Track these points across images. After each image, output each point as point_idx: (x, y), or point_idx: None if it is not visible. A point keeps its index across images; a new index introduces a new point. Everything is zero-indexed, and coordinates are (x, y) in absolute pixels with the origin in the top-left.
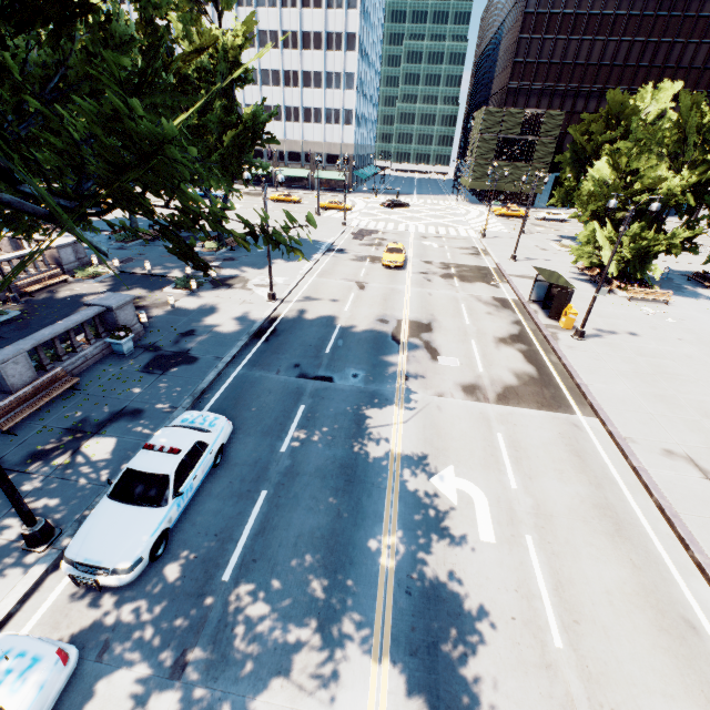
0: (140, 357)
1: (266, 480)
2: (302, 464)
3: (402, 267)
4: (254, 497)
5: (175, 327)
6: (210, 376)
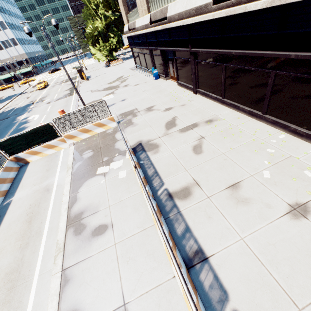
0: None
1: None
2: None
3: (46, 88)
4: None
5: None
6: None
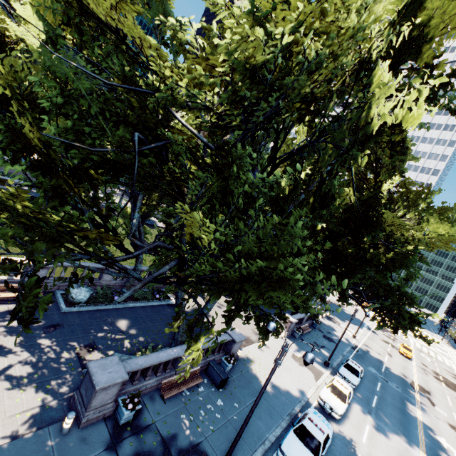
0: (319, 332)
1: (375, 394)
2: (385, 398)
3: (409, 358)
4: (373, 395)
5: (324, 328)
6: (344, 352)
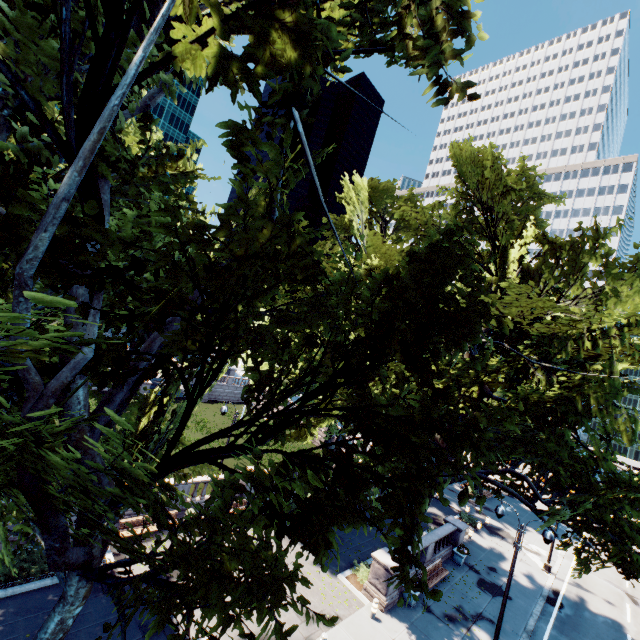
0: (469, 573)
1: None
2: None
3: None
4: None
5: (480, 558)
6: (530, 621)
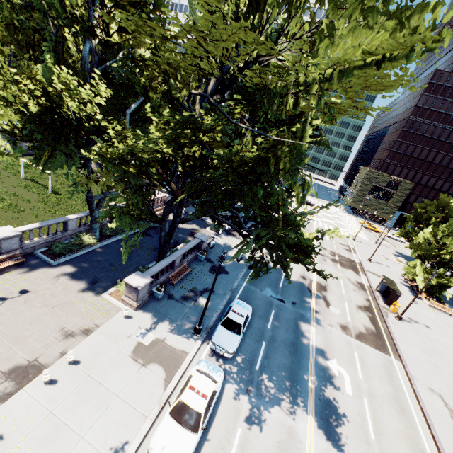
0: (206, 264)
1: (264, 338)
2: (276, 336)
3: None
4: (261, 343)
5: (216, 252)
6: (236, 283)
